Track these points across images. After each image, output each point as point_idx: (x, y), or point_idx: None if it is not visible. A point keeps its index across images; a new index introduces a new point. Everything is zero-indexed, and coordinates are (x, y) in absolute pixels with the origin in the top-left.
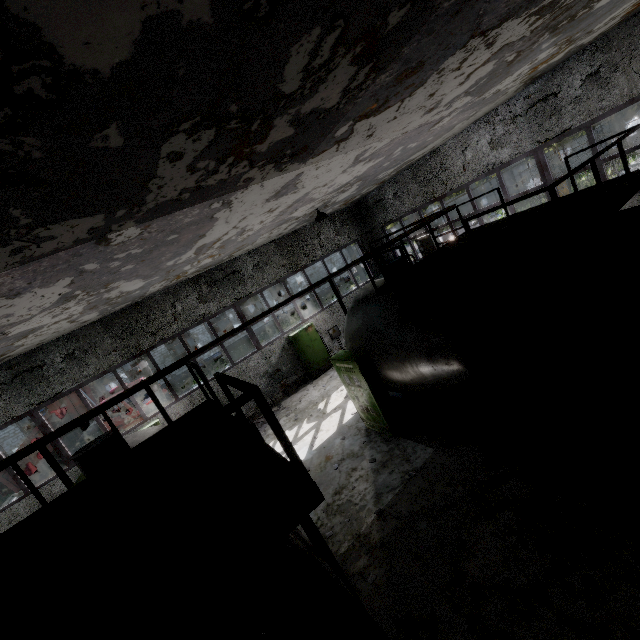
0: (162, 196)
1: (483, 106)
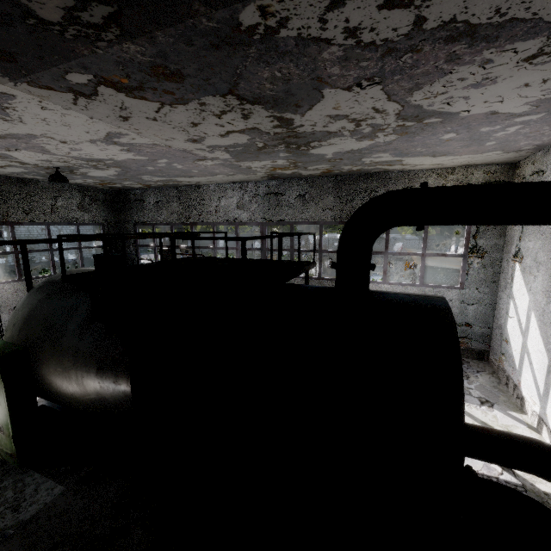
0: None
1: (240, 173)
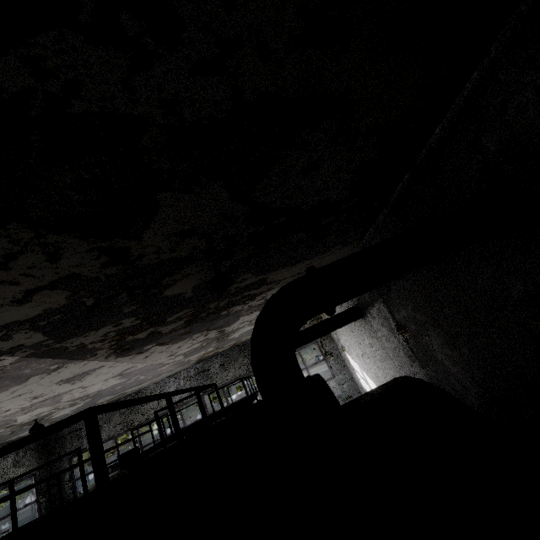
0: (72, 342)
1: (180, 366)
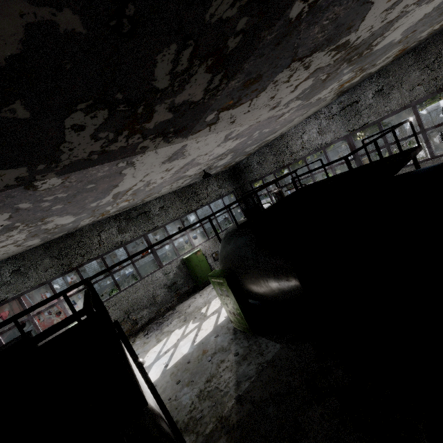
0: (74, 156)
1: (311, 107)
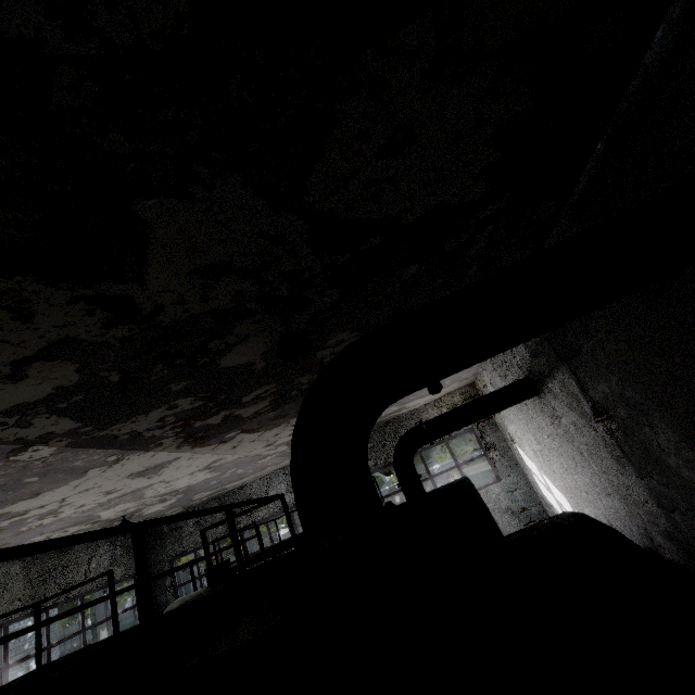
0: (120, 429)
1: (287, 458)
